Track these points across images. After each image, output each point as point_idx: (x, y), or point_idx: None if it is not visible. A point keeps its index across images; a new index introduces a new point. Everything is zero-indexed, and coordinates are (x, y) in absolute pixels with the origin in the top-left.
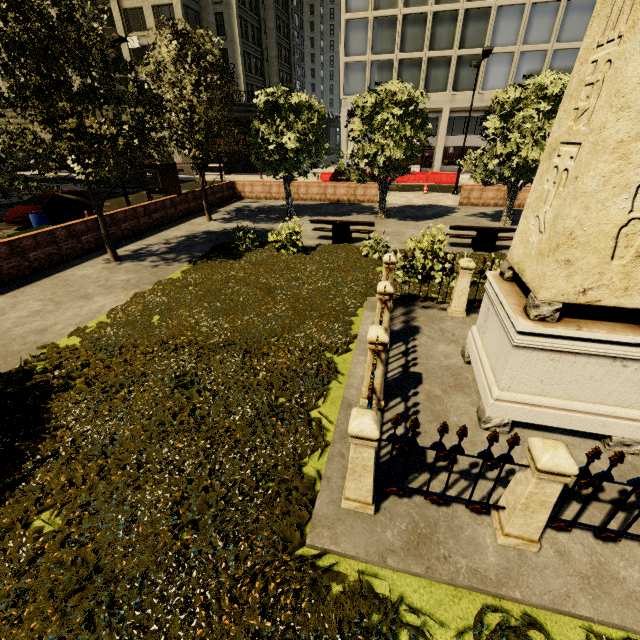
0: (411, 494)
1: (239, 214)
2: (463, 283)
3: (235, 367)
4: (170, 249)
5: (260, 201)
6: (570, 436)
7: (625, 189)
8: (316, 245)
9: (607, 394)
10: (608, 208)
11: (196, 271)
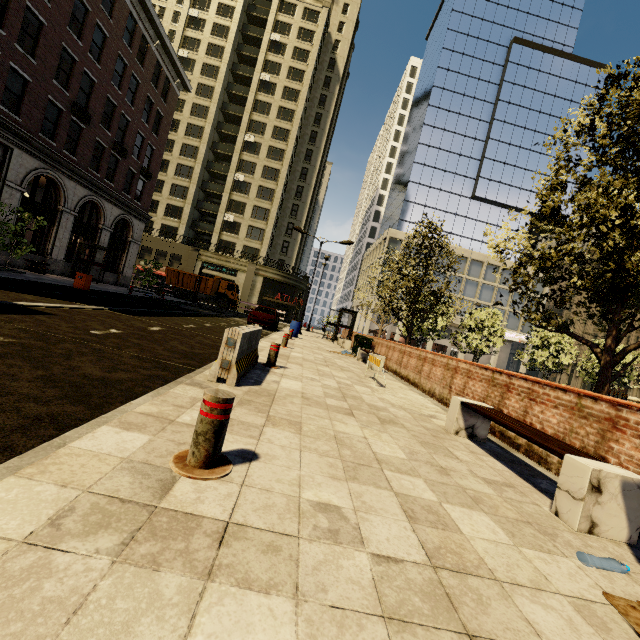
0: None
1: None
2: None
3: None
4: None
5: None
6: None
7: None
8: None
9: None
10: None
11: None
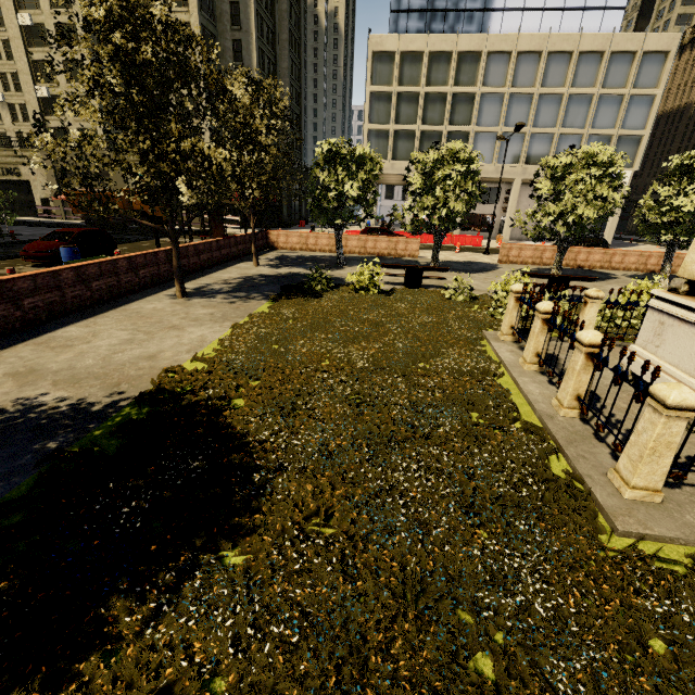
0: (678, 485)
1: (284, 261)
2: (591, 313)
3: (404, 387)
4: (235, 288)
5: (296, 252)
6: None
7: None
8: (391, 288)
9: None
10: None
11: (285, 307)
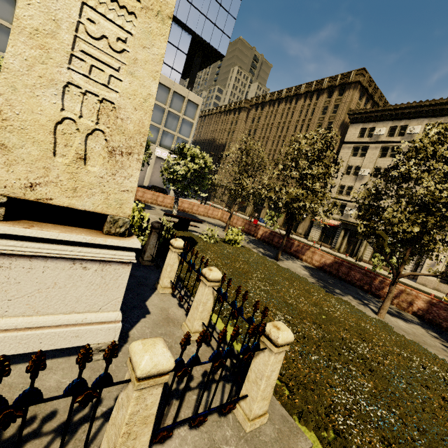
0: None
1: None
2: None
3: None
4: None
5: None
6: (53, 359)
7: (53, 84)
8: None
9: (76, 301)
10: (39, 97)
11: None
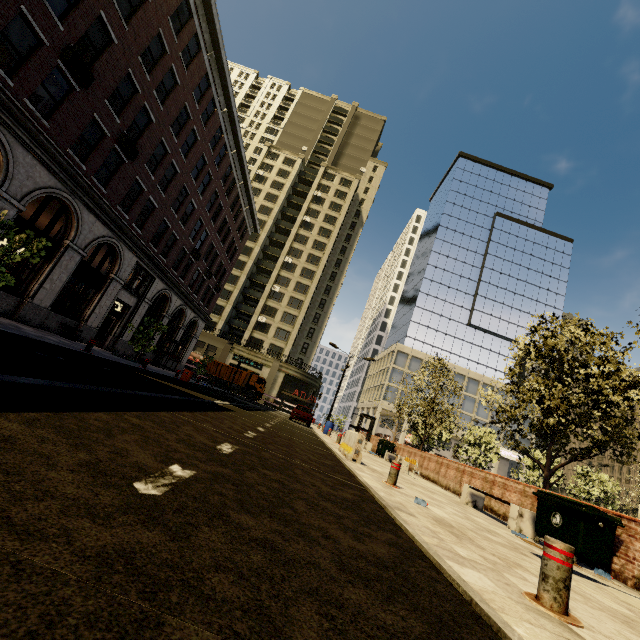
0: None
1: None
2: None
3: None
4: None
5: None
6: None
7: None
8: None
9: None
10: None
11: None
